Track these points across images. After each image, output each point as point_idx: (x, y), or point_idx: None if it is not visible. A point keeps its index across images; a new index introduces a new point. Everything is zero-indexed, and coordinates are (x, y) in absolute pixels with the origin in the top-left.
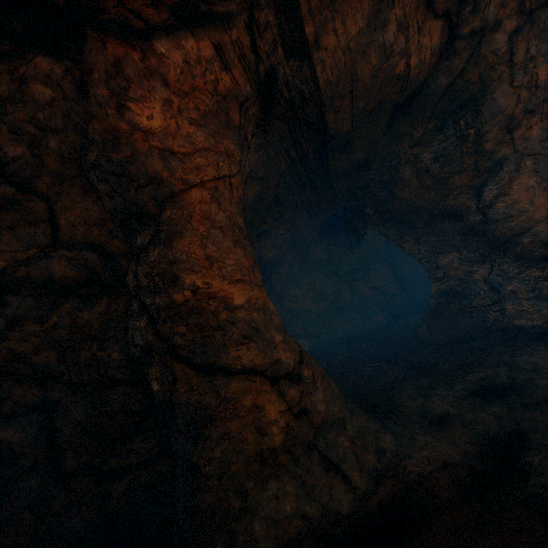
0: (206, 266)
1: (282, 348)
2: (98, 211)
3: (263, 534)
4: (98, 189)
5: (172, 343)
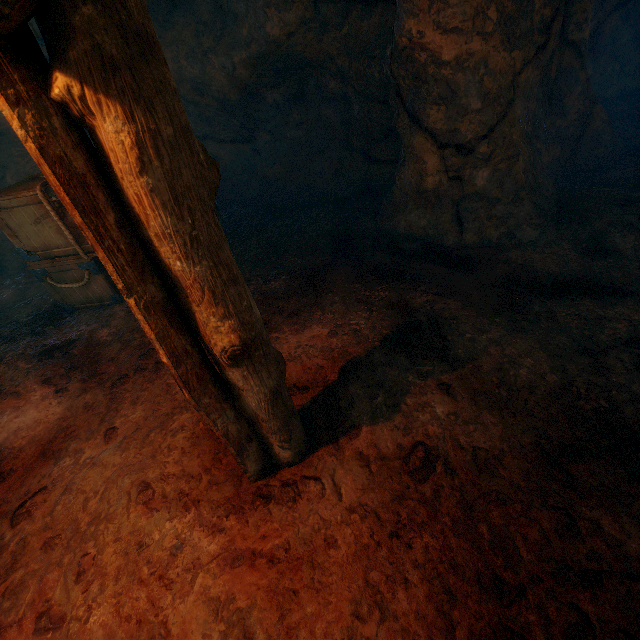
0: (425, 9)
1: (469, 119)
2: None
3: (403, 227)
4: None
5: (398, 83)
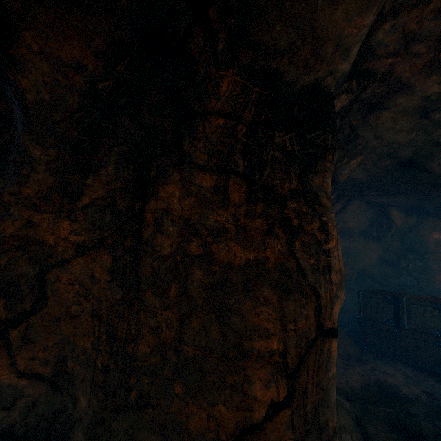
0: (440, 273)
1: None
2: (400, 245)
3: None
4: (405, 241)
5: (421, 287)
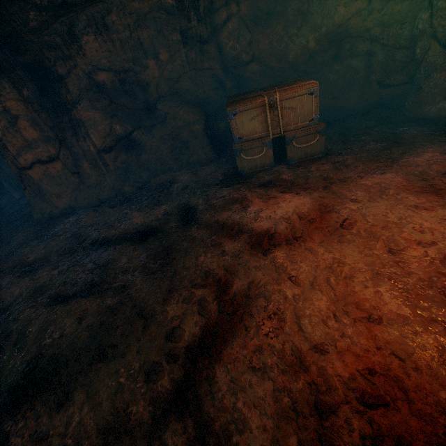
0: None
1: None
2: None
3: (433, 112)
4: None
5: (435, 30)
